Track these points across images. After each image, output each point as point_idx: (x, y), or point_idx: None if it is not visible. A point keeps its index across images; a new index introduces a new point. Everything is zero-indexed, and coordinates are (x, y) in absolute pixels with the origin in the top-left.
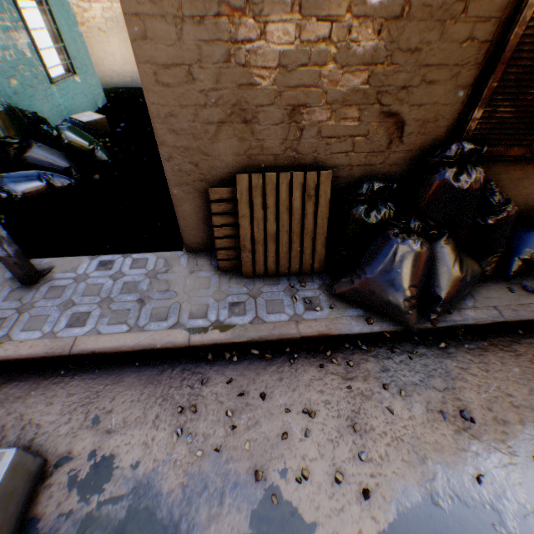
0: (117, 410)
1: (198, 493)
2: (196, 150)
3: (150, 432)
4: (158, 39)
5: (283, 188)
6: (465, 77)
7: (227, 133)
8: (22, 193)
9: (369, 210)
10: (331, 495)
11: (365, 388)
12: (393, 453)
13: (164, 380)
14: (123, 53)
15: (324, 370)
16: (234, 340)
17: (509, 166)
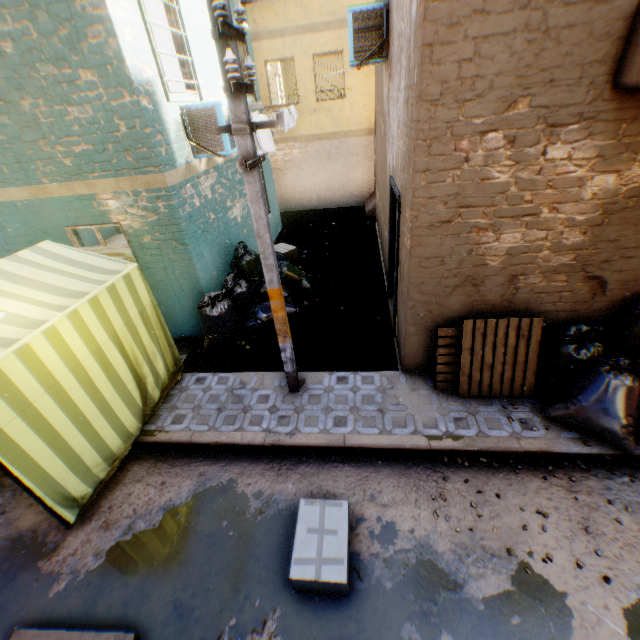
0: (385, 491)
1: (465, 556)
2: (433, 303)
3: (415, 510)
4: (427, 245)
5: (500, 329)
6: None
7: (459, 292)
8: (269, 320)
9: (576, 348)
10: (574, 575)
11: (589, 500)
12: (625, 554)
13: (413, 473)
14: (294, 184)
15: (547, 482)
16: (466, 448)
17: None
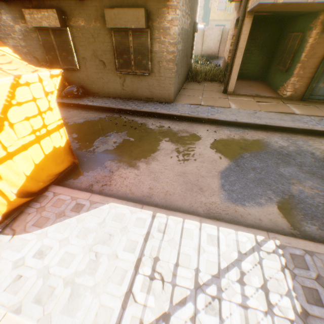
0: None
1: None
2: None
3: None
4: None
5: None
6: (43, 50)
7: None
8: None
9: None
10: None
11: None
12: None
13: None
14: None
15: None
16: None
17: (67, 72)
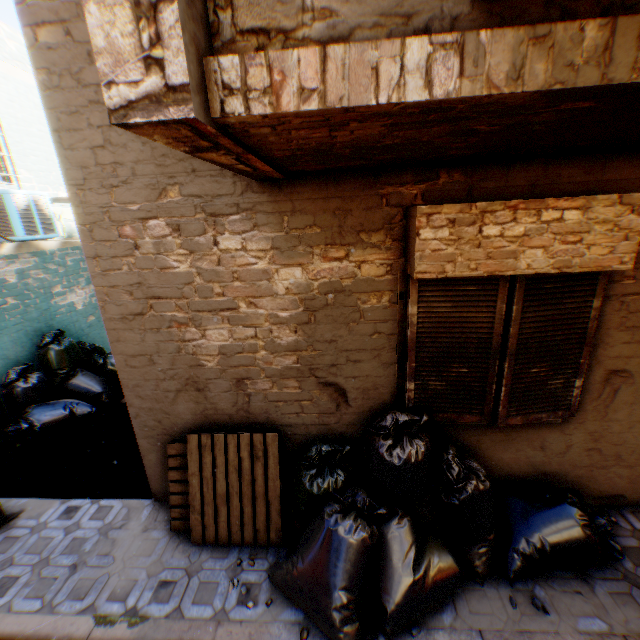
0: None
1: None
2: (159, 410)
3: None
4: (128, 341)
5: (231, 448)
6: (387, 356)
7: (184, 397)
8: (43, 424)
9: (315, 477)
10: None
11: None
12: None
13: None
14: None
15: None
16: None
17: (484, 428)
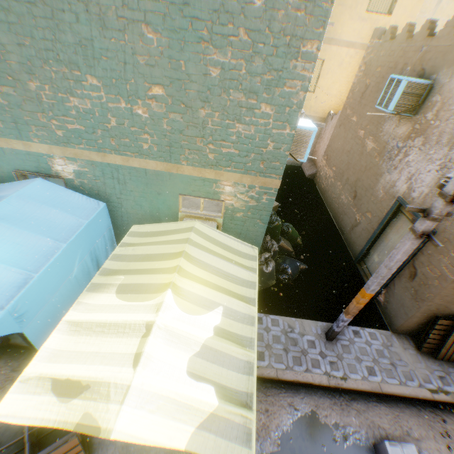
0: (412, 427)
1: None
2: (442, 305)
3: (435, 443)
4: None
5: None
6: None
7: None
8: (294, 275)
9: None
10: None
11: None
12: None
13: (423, 414)
14: None
15: None
16: (453, 401)
17: None
